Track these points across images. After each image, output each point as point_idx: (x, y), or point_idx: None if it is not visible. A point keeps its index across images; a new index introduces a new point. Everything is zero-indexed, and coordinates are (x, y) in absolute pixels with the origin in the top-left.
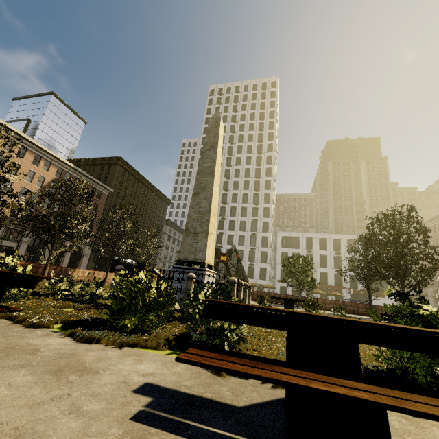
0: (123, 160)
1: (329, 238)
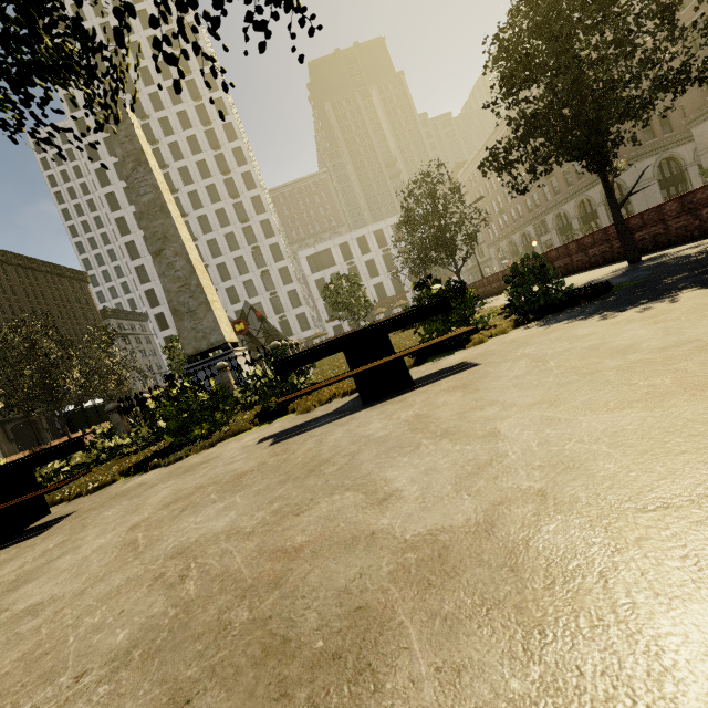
0: None
1: (368, 233)
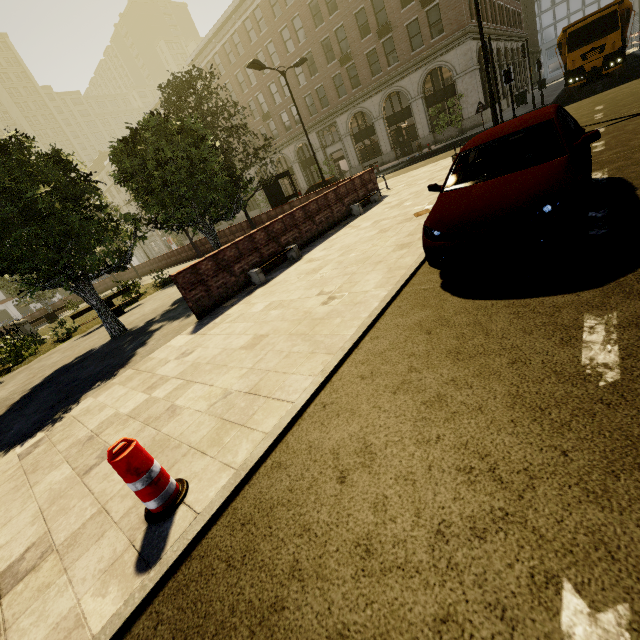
0: None
1: None
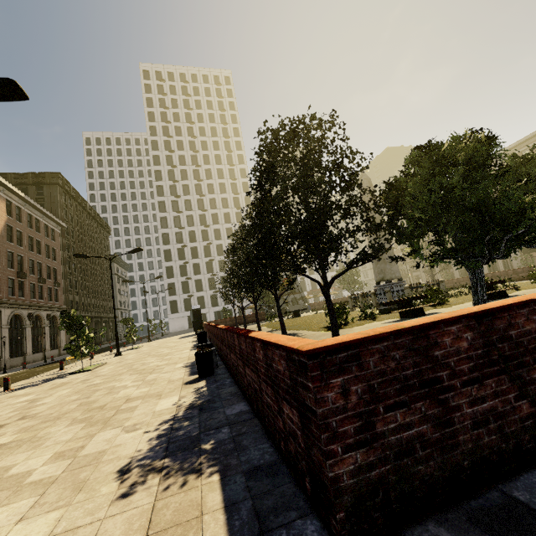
0: (61, 177)
1: None
